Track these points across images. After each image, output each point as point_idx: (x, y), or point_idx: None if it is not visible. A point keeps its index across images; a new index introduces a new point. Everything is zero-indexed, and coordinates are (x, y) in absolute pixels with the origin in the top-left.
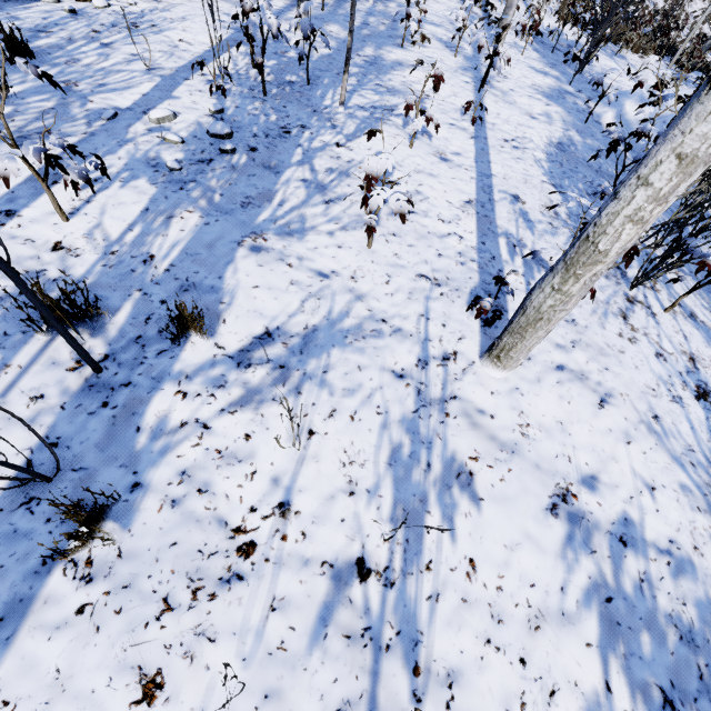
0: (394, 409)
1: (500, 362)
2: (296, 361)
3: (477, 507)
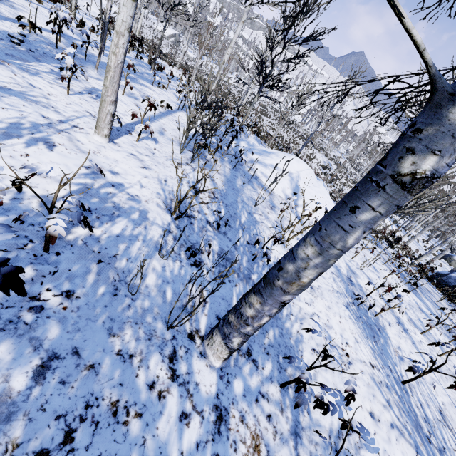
0: (31, 119)
1: (96, 130)
2: None
3: (47, 150)
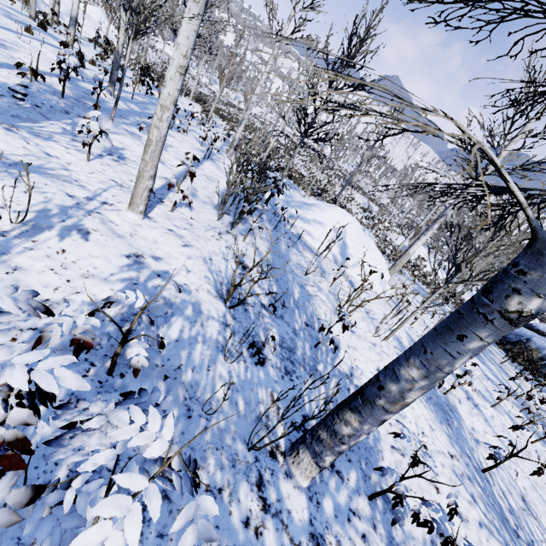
0: (57, 201)
1: (130, 207)
2: (3, 166)
3: (83, 241)
